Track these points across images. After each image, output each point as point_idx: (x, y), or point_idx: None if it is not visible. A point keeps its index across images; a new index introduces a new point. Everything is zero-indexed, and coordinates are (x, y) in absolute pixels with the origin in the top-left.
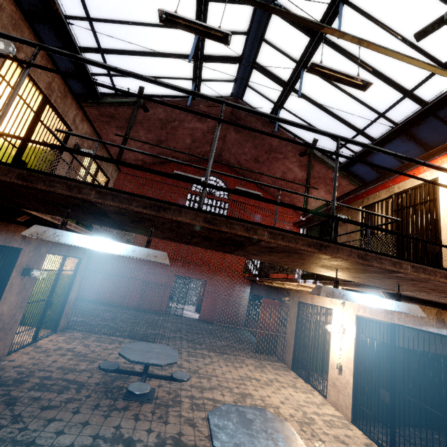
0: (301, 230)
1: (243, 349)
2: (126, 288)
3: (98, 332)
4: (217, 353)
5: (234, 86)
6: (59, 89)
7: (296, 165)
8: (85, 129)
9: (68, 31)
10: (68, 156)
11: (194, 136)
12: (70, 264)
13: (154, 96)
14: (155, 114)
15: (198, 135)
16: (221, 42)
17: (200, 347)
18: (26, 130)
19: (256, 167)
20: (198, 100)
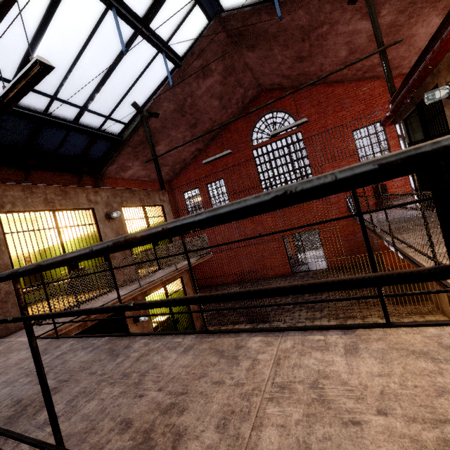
0: (397, 128)
1: (378, 303)
2: (248, 264)
3: (226, 323)
4: (339, 319)
5: (203, 8)
6: (56, 194)
7: (357, 20)
8: (105, 196)
9: (54, 120)
10: (106, 228)
11: (216, 94)
12: (179, 282)
13: (149, 99)
14: (165, 111)
15: (219, 90)
16: (48, 72)
17: (319, 315)
18: (57, 244)
19: (307, 66)
20: (183, 63)
